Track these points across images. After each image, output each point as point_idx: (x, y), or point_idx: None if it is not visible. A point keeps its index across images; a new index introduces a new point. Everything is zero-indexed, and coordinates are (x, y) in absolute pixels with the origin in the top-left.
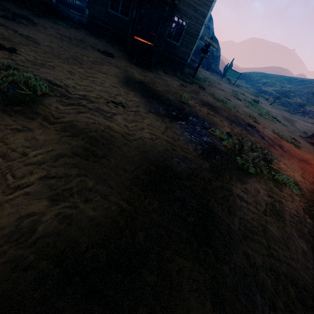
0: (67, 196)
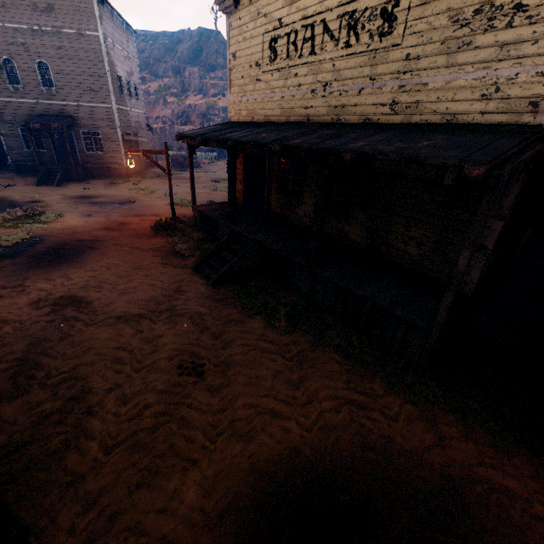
0: None
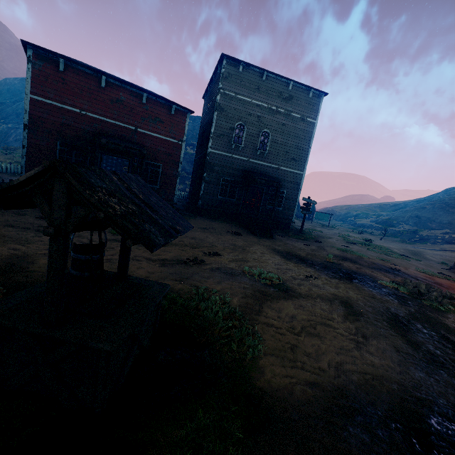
0: (377, 336)
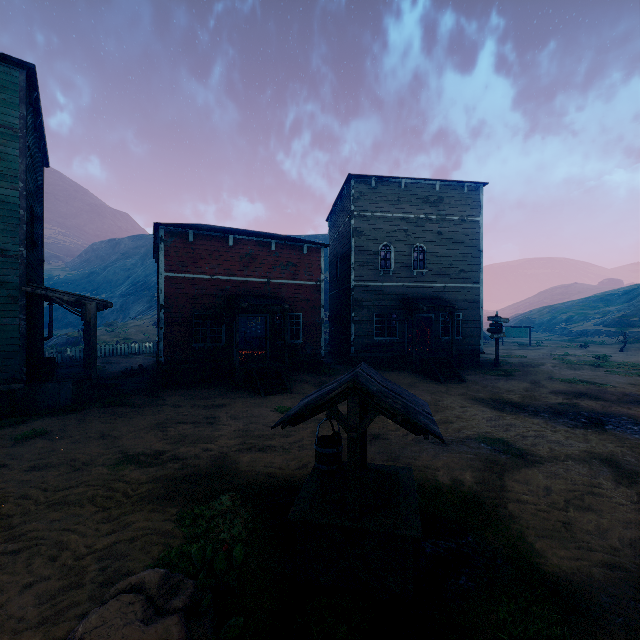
0: None
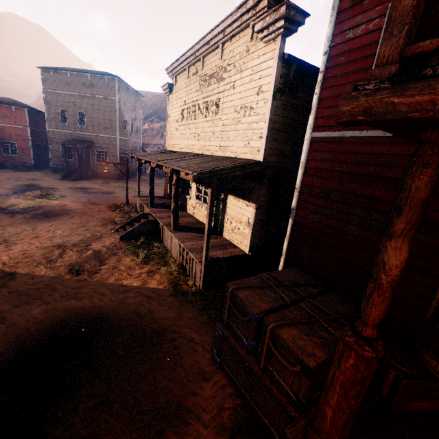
0: None
